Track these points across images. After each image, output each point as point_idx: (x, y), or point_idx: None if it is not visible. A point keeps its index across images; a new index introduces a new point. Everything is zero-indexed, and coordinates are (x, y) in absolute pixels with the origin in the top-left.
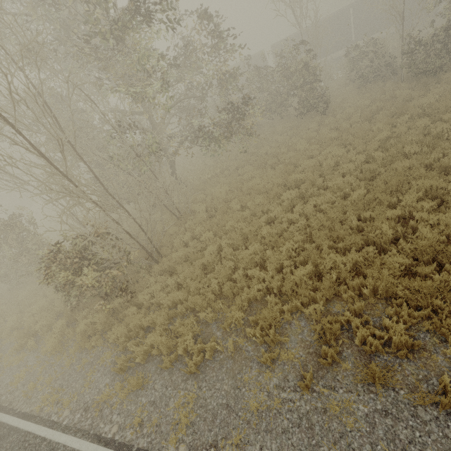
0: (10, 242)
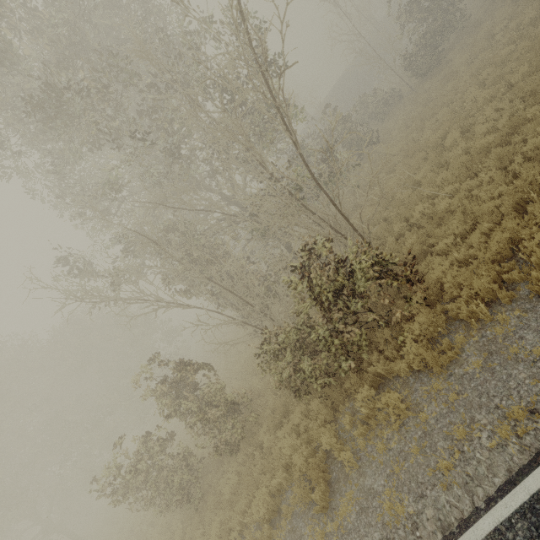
0: (188, 395)
